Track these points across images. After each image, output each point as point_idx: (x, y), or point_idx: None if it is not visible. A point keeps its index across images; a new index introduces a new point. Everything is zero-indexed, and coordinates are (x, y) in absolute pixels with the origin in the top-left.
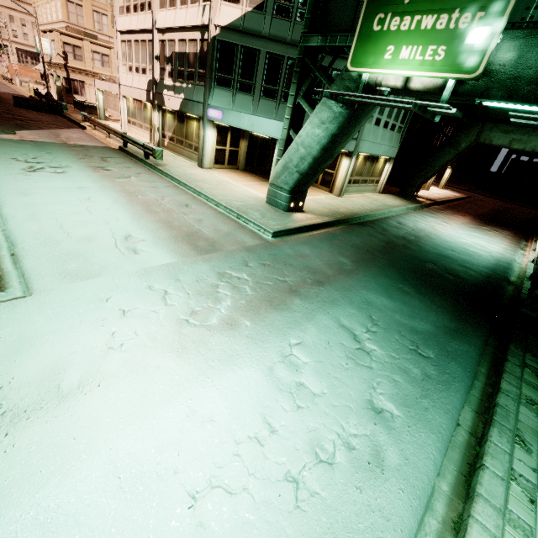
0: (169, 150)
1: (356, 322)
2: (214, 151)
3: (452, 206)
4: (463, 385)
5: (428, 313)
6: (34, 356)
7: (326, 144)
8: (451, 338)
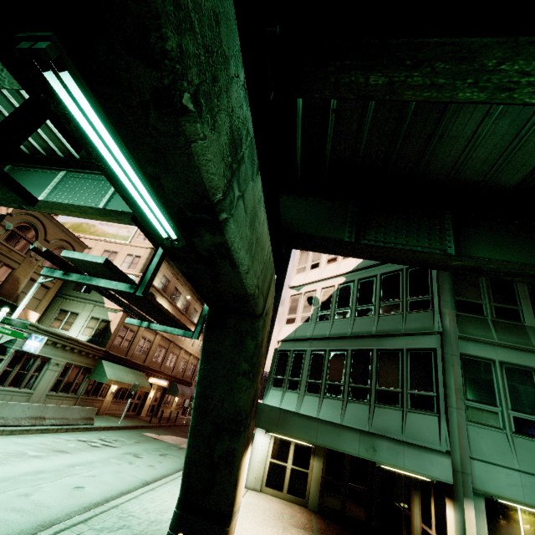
0: None
1: None
2: (268, 465)
3: None
4: None
5: None
6: None
7: (195, 399)
8: None
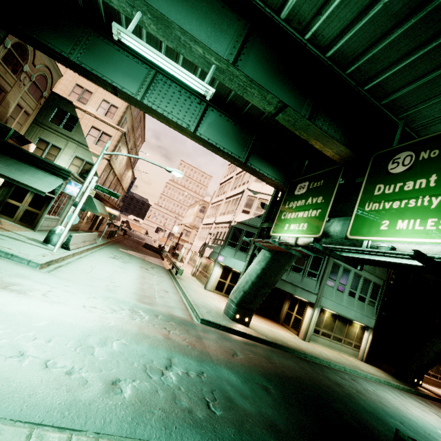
0: (196, 278)
1: (185, 365)
2: (217, 281)
3: None
4: (217, 440)
5: (268, 407)
6: (16, 279)
7: (259, 273)
8: (264, 427)
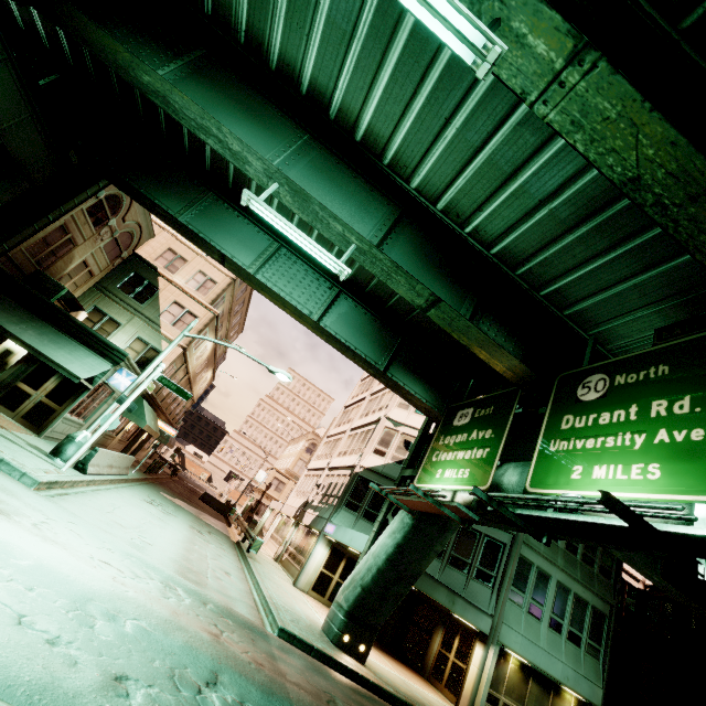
0: (282, 565)
1: (239, 690)
2: (318, 573)
3: None
4: None
5: None
6: None
7: (392, 553)
8: None
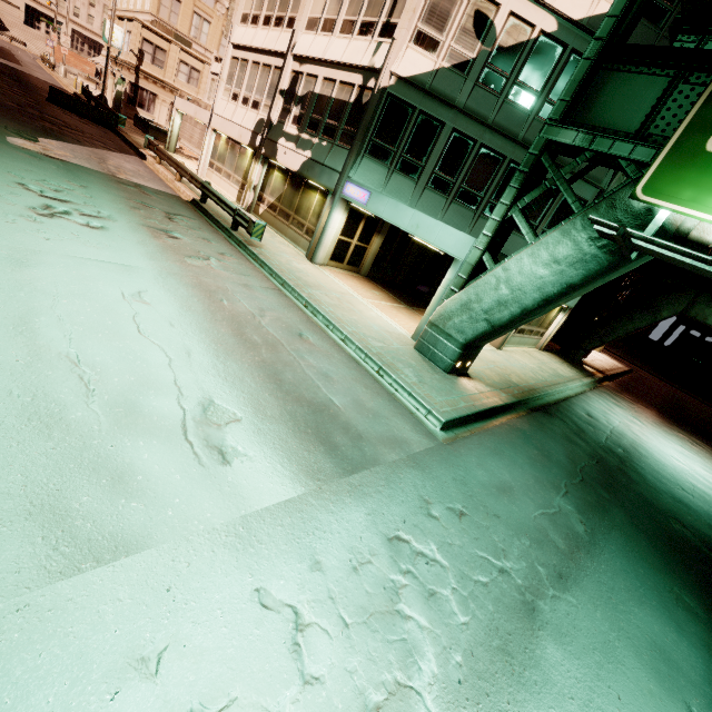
0: (264, 220)
1: None
2: (335, 242)
3: (625, 386)
4: None
5: None
6: None
7: (553, 294)
8: None
